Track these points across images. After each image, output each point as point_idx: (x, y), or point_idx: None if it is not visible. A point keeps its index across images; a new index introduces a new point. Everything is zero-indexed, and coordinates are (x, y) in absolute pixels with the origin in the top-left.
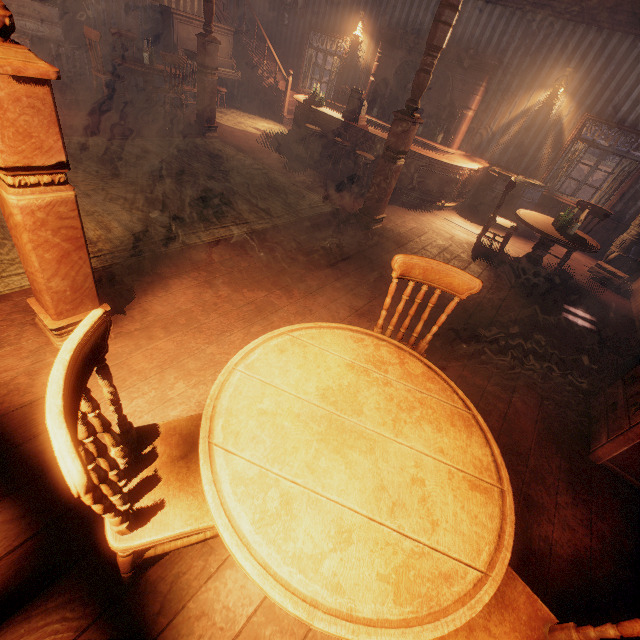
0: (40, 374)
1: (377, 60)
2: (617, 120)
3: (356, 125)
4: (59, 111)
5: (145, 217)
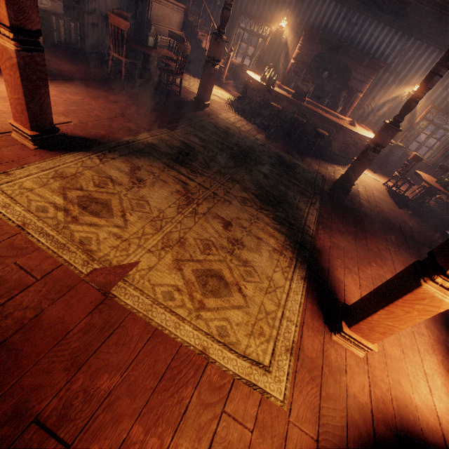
0: (378, 383)
1: (298, 48)
2: (448, 110)
3: (306, 105)
4: (107, 97)
5: (273, 216)
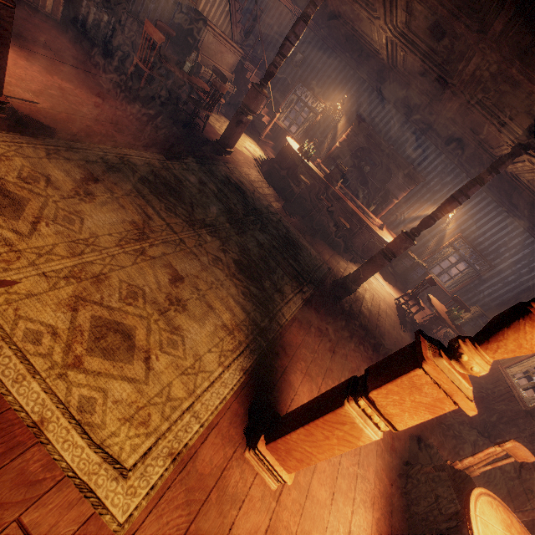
0: (279, 530)
1: (346, 135)
2: (474, 244)
3: (336, 191)
4: (107, 99)
5: (245, 289)
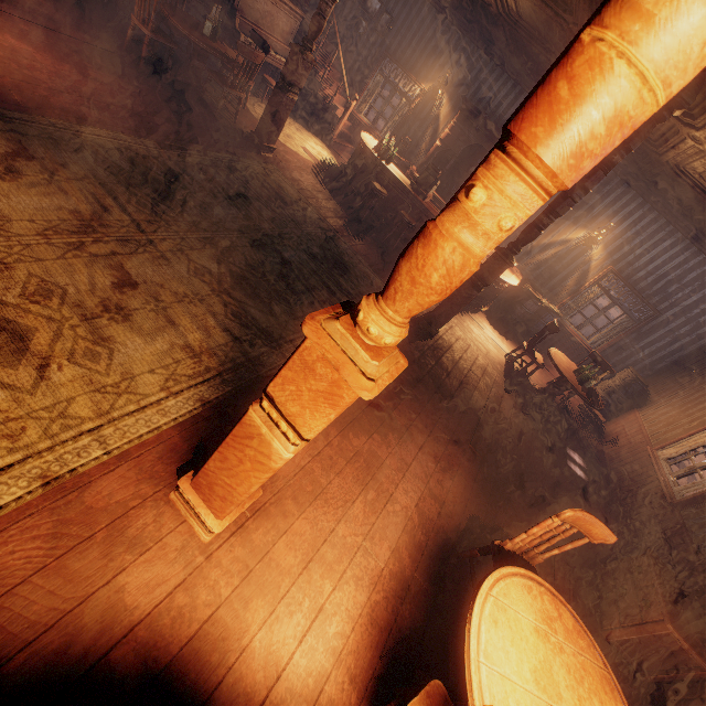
0: (198, 588)
1: (450, 128)
2: (631, 281)
3: (424, 203)
4: (85, 68)
5: (239, 309)
